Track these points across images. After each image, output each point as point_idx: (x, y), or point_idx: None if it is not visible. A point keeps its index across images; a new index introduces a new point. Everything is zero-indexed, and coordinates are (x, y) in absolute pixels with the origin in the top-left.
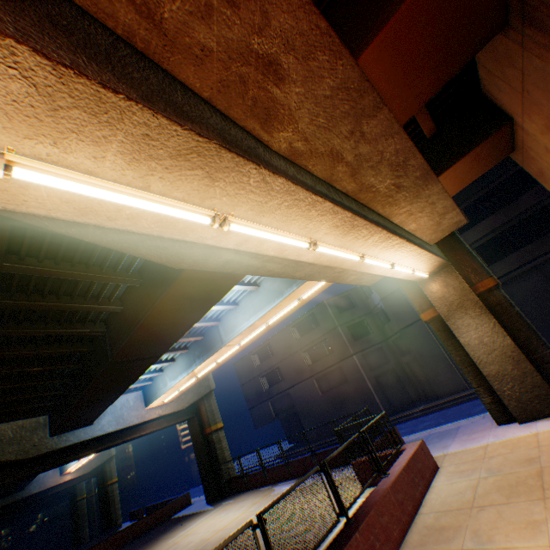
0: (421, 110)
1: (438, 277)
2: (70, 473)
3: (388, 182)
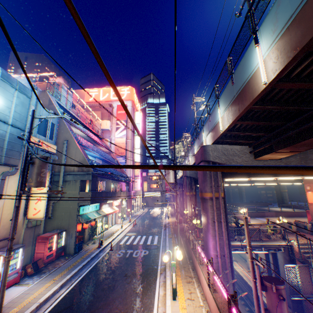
0: None
1: None
2: None
3: None
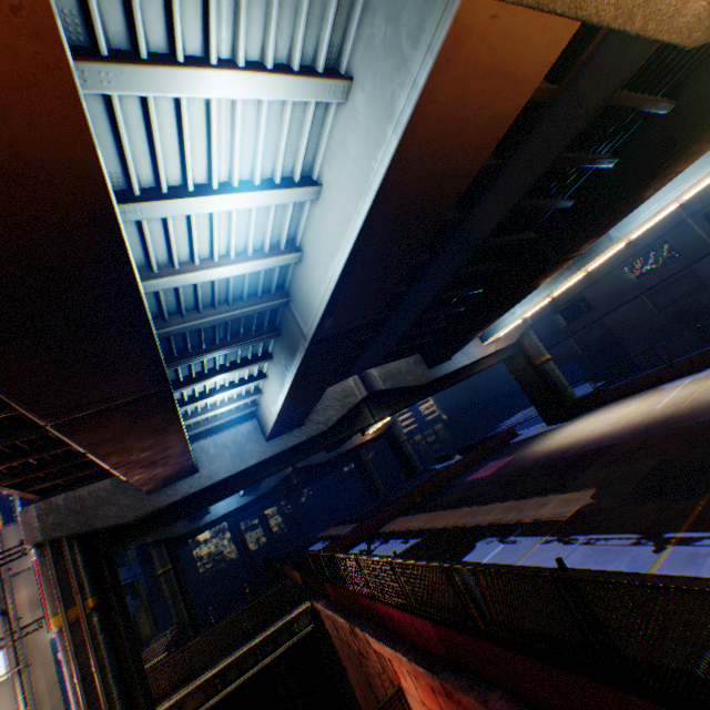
0: None
1: None
2: (368, 435)
3: None
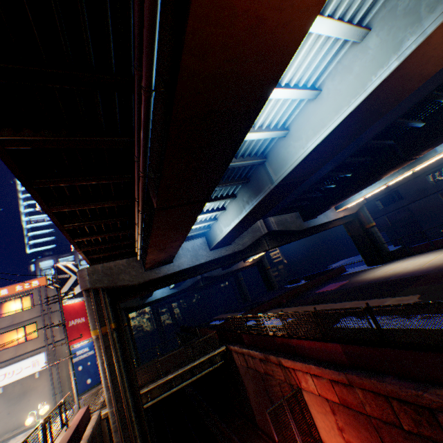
0: None
1: None
2: (247, 262)
3: None
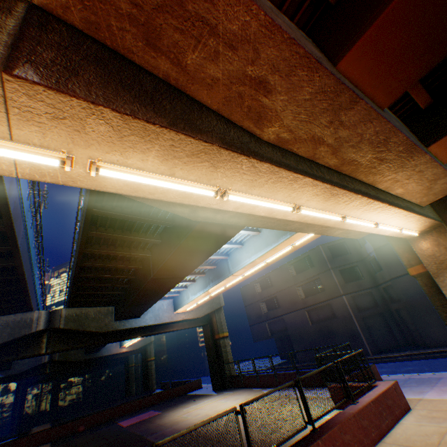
0: (414, 85)
1: (429, 236)
2: (125, 347)
3: (370, 156)
